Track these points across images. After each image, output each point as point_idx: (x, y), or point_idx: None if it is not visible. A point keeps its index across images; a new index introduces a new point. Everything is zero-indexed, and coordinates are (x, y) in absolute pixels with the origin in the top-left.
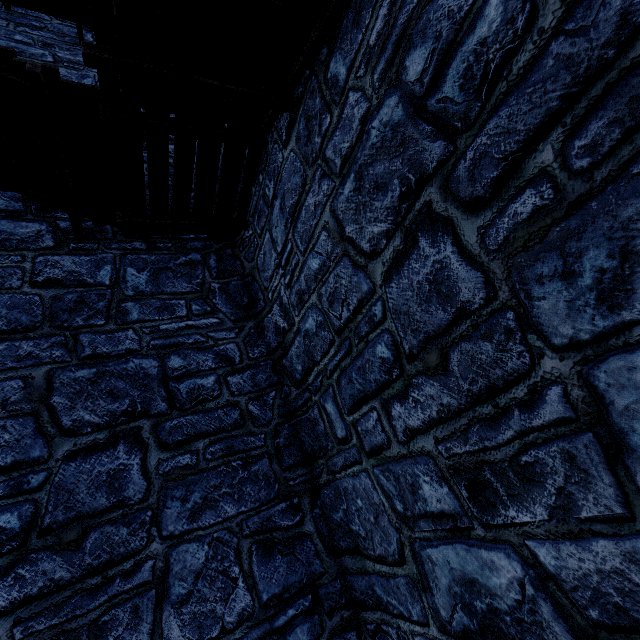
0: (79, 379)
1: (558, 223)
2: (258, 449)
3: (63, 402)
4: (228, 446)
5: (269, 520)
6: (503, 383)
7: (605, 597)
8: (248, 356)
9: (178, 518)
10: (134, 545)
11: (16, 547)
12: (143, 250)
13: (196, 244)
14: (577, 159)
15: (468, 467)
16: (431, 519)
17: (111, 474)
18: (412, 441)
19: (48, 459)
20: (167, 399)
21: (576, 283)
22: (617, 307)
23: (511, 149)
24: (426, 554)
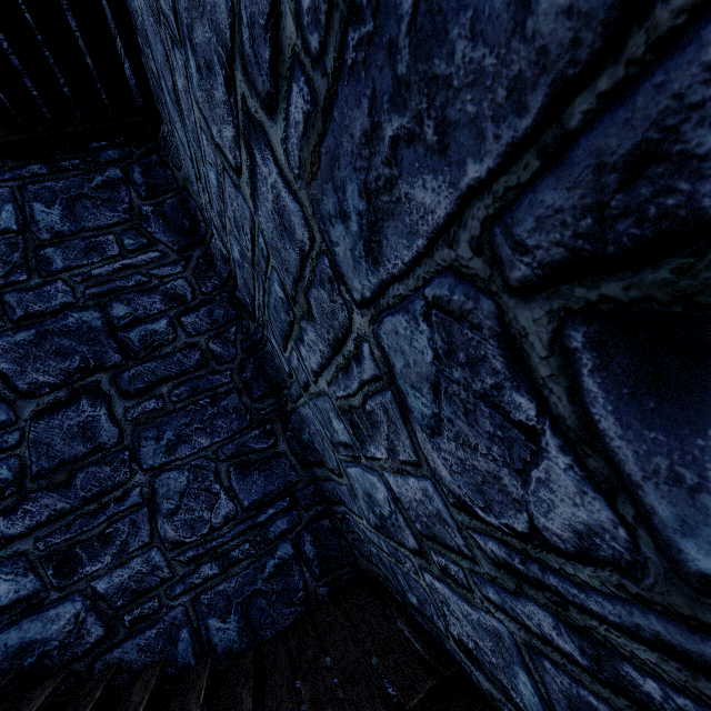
0: (20, 343)
1: (322, 141)
2: (225, 386)
3: (12, 368)
4: (193, 387)
5: (244, 446)
6: (342, 335)
7: (421, 517)
8: (201, 291)
9: (155, 454)
10: (120, 479)
11: (16, 491)
12: (45, 175)
13: (111, 154)
14: (310, 34)
15: (346, 409)
16: (343, 447)
17: (81, 426)
18: (318, 382)
19: (17, 421)
20: (119, 350)
21: (350, 228)
22: (377, 262)
23: (266, 10)
24: (349, 472)
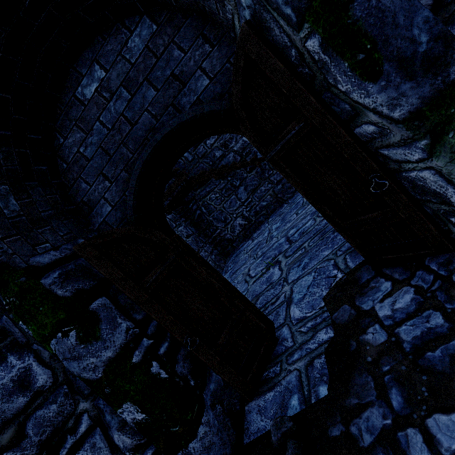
0: None
1: None
2: None
3: None
4: None
5: None
6: None
7: None
8: None
9: None
10: None
11: None
12: None
13: None
14: None
15: None
16: None
17: None
18: None
19: None
20: None
21: None
22: None
23: None
24: None
